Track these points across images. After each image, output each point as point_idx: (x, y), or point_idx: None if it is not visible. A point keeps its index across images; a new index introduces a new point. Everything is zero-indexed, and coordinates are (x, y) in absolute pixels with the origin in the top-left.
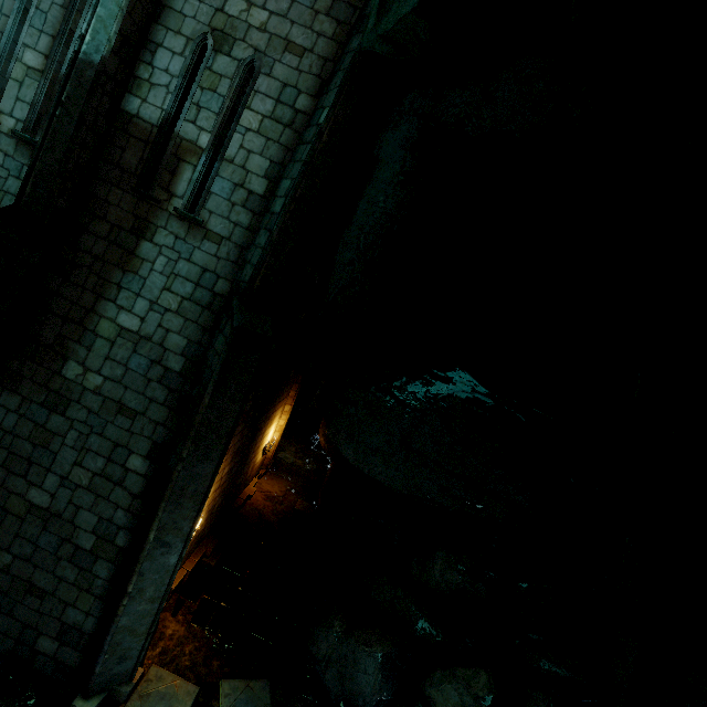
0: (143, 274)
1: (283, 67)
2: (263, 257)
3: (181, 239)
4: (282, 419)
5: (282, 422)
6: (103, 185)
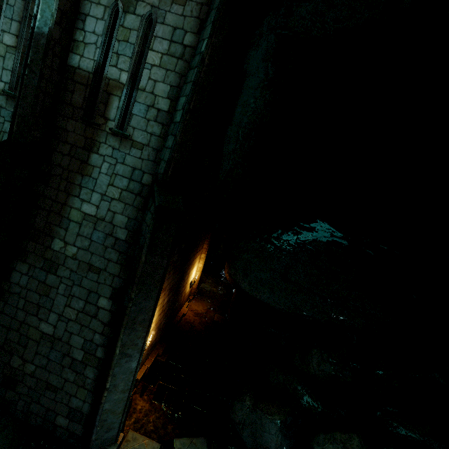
0: (94, 176)
1: (172, 16)
2: (171, 155)
3: (116, 149)
4: (200, 263)
5: (200, 265)
6: (62, 118)
